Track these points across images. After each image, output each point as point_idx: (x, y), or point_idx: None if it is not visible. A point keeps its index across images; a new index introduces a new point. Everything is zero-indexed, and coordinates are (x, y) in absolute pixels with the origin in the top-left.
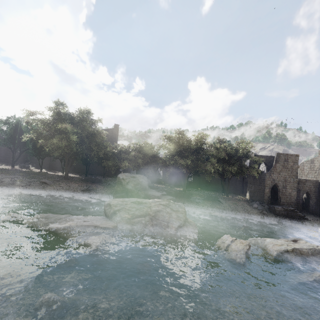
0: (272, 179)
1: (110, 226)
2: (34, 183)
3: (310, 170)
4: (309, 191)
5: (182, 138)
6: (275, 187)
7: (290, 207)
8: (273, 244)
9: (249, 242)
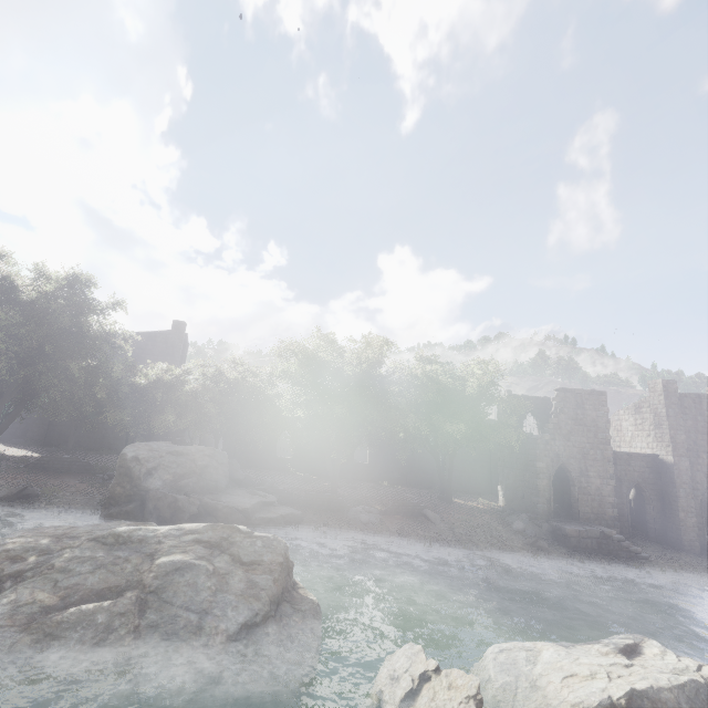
0: (552, 454)
1: None
2: None
3: (637, 430)
4: (641, 483)
5: (330, 350)
6: (563, 474)
7: (603, 525)
8: (565, 673)
9: (478, 683)
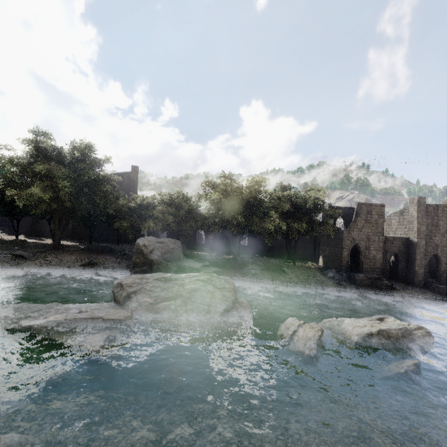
0: (351, 238)
1: (121, 317)
2: (2, 257)
3: (399, 225)
4: (398, 252)
5: (231, 184)
6: (355, 249)
7: (374, 274)
8: (354, 326)
9: (321, 326)
